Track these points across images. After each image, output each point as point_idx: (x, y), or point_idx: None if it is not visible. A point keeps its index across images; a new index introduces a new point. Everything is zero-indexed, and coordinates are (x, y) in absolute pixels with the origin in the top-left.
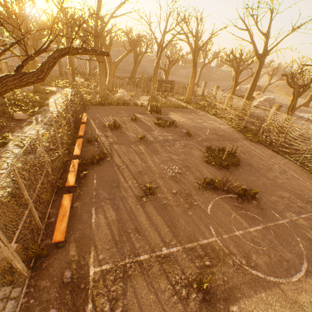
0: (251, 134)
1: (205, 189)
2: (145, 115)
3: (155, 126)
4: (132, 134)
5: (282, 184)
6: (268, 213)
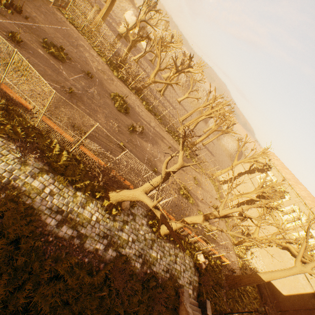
0: (113, 68)
1: (132, 133)
2: (9, 18)
3: (54, 61)
4: (54, 83)
5: (142, 117)
6: (147, 136)
